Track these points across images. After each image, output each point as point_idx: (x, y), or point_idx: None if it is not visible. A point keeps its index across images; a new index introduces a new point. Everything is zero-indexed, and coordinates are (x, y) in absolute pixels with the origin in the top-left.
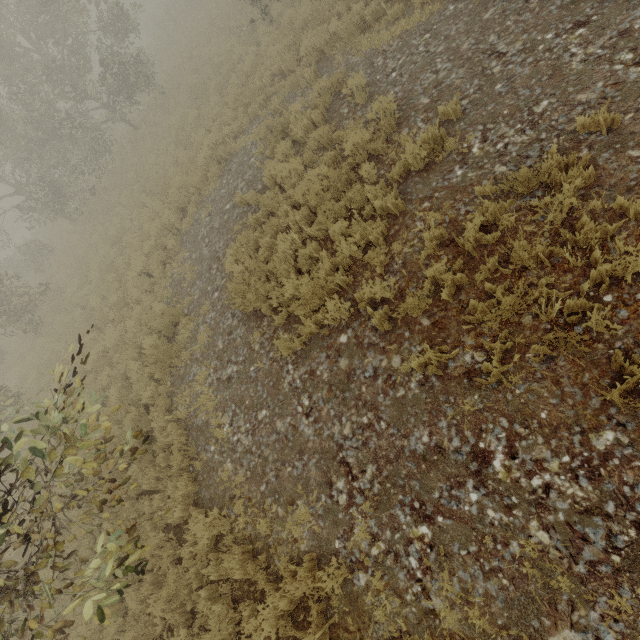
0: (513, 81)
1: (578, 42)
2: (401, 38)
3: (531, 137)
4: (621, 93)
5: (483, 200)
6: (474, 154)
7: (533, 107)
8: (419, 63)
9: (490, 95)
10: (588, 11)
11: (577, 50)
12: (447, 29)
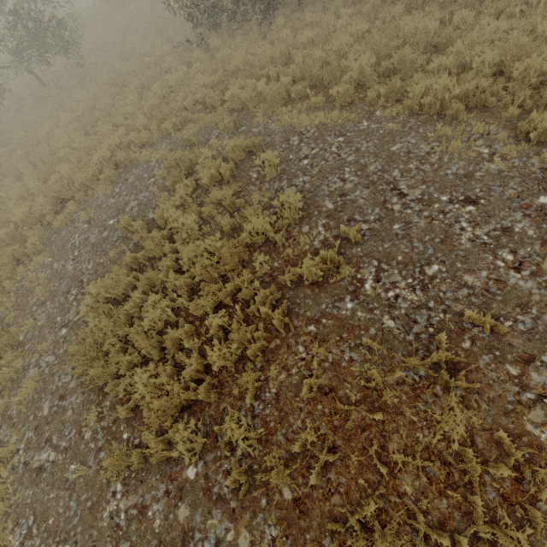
0: (410, 228)
1: (468, 218)
2: (318, 128)
3: (420, 299)
4: (502, 293)
5: (369, 354)
6: (366, 291)
7: (425, 266)
8: (330, 162)
9: (388, 231)
10: (478, 191)
11: (467, 226)
12: (359, 142)
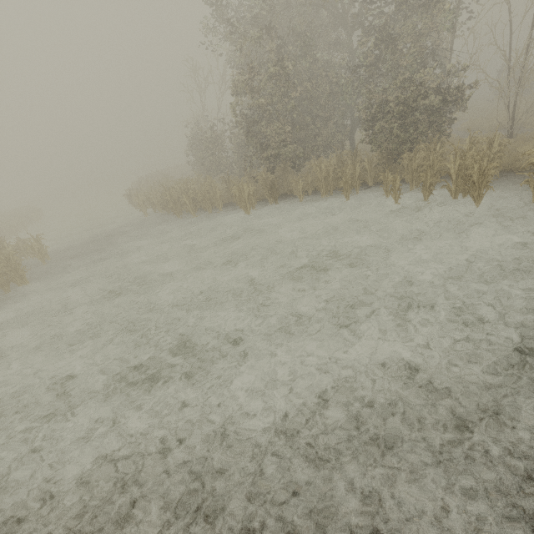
0: None
1: None
2: None
3: None
4: None
5: None
6: None
7: None
8: None
9: None
10: None
11: None
12: None
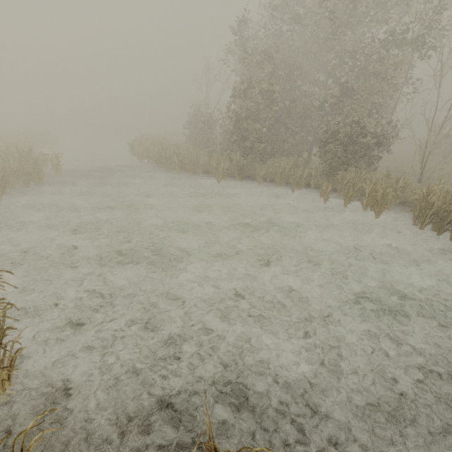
0: None
1: None
2: None
3: None
4: None
5: None
6: None
7: None
8: None
9: None
10: None
11: None
12: None
